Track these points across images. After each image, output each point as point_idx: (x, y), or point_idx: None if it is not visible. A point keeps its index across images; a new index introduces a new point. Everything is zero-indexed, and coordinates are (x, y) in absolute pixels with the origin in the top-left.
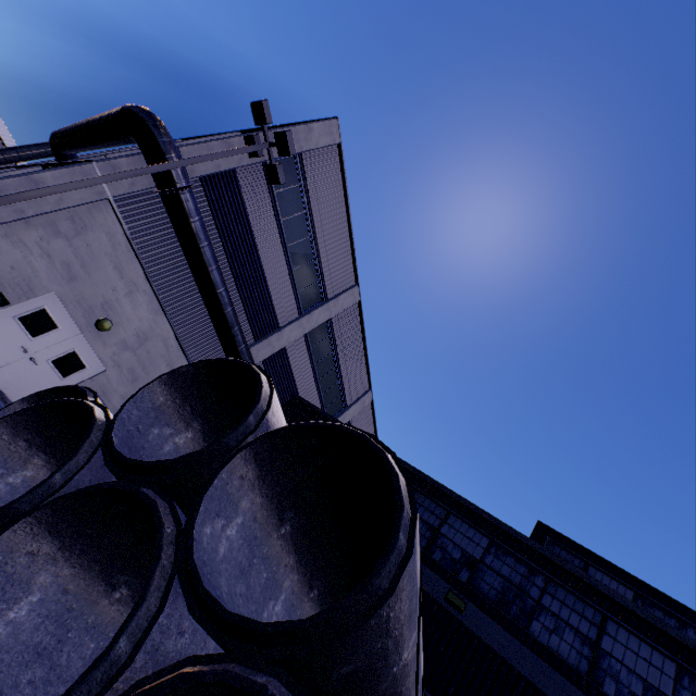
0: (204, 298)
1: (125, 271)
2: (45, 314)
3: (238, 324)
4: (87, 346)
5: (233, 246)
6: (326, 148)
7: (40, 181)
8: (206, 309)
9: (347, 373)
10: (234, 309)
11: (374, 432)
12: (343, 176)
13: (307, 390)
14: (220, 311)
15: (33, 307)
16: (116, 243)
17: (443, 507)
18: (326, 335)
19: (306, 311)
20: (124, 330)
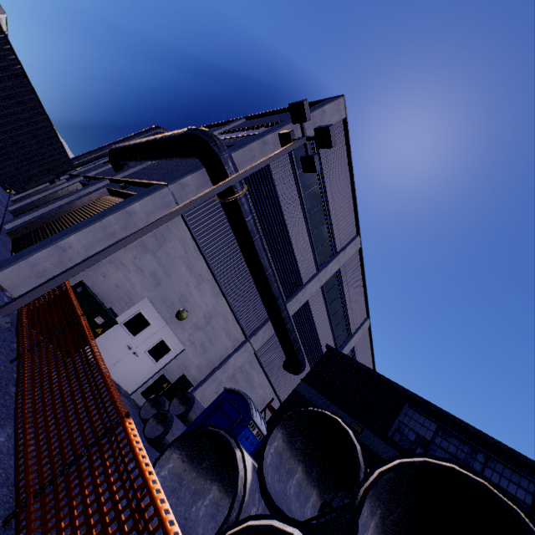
0: (256, 279)
1: (194, 267)
2: (140, 316)
3: (281, 295)
4: (170, 333)
5: (268, 227)
6: (334, 124)
7: (132, 211)
8: (251, 283)
9: (351, 308)
10: (277, 283)
11: (370, 349)
12: (347, 146)
13: (323, 329)
14: (268, 288)
15: (132, 312)
16: (186, 246)
17: (528, 479)
18: (335, 281)
19: (321, 266)
20: (195, 314)
